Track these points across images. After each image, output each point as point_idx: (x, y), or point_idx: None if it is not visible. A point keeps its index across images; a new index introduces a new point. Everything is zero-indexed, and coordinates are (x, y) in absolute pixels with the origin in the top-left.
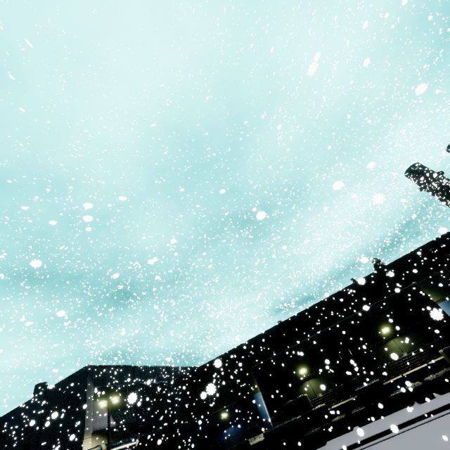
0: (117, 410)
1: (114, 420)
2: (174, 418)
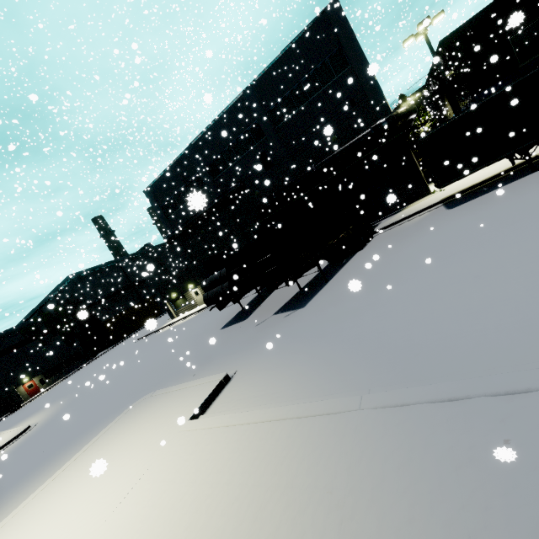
0: None
1: None
2: None
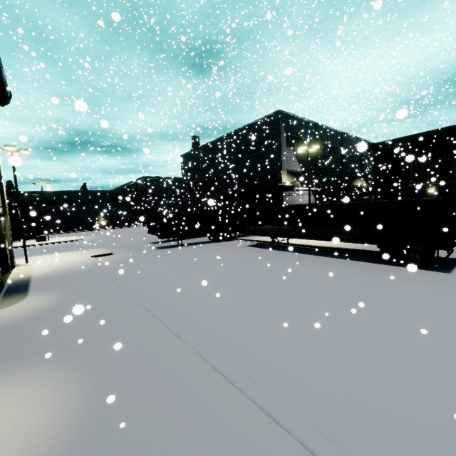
0: (302, 160)
1: (300, 167)
2: (342, 181)
